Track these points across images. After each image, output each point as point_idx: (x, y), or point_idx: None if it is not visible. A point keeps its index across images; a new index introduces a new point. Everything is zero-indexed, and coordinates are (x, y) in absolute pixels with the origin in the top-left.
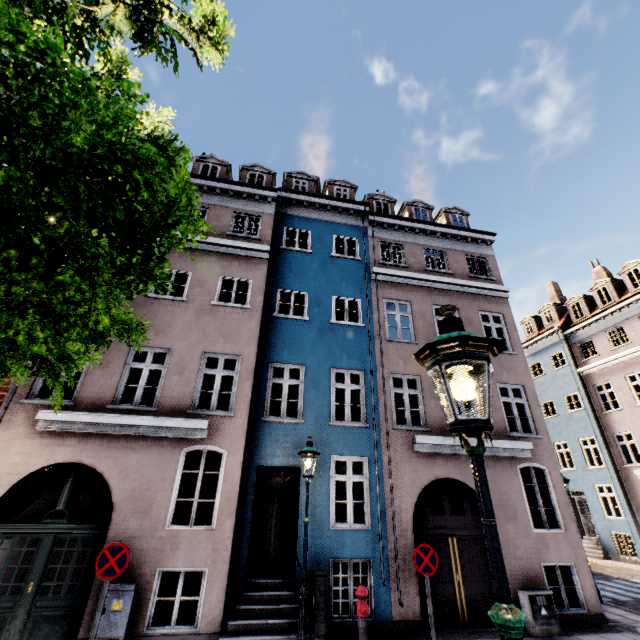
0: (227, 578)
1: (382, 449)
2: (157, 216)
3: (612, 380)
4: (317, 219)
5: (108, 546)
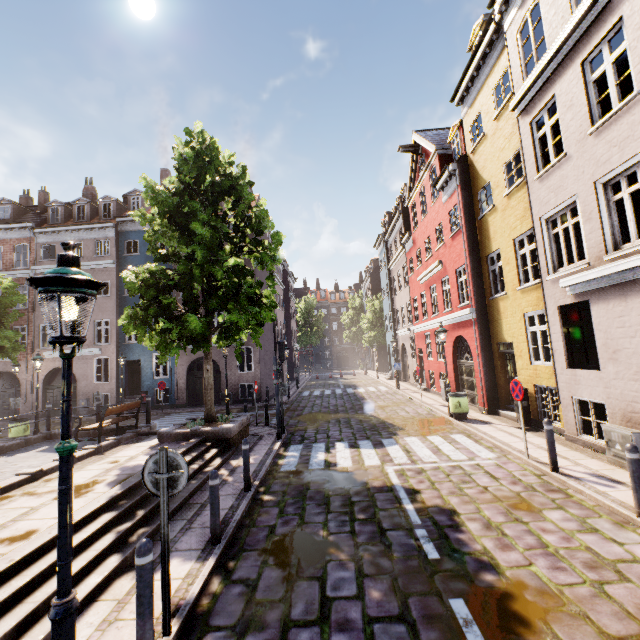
0: (116, 395)
1: None
2: (0, 339)
3: (395, 275)
4: (142, 230)
5: None
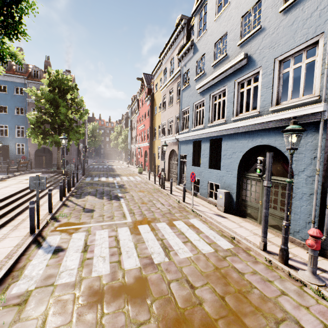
0: None
1: (28, 142)
2: None
3: (133, 123)
4: (9, 81)
5: None
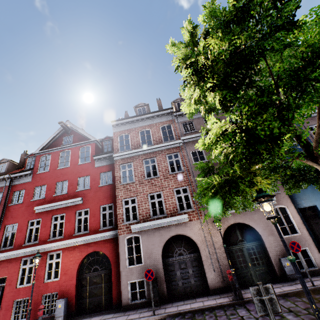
0: (317, 249)
1: None
2: None
3: None
4: None
5: (290, 243)
